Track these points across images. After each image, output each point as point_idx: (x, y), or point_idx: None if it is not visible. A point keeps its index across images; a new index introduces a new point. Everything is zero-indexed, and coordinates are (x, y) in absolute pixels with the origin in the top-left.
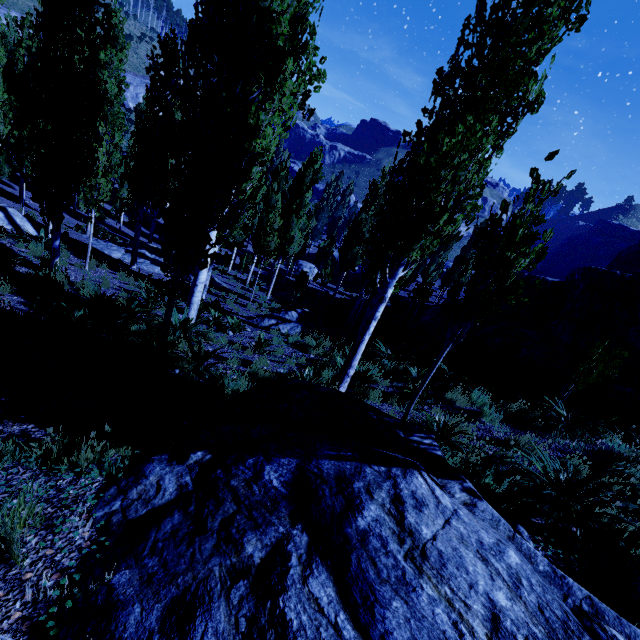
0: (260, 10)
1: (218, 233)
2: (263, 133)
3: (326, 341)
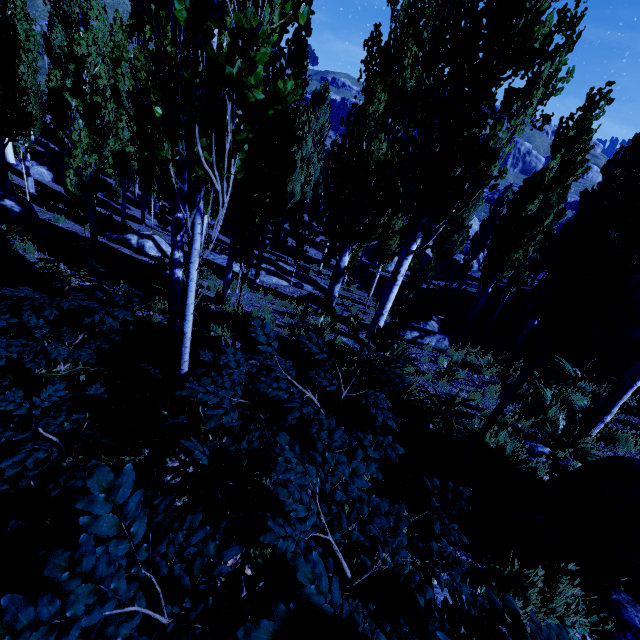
0: (524, 12)
1: (413, 261)
2: (497, 153)
3: (487, 356)
